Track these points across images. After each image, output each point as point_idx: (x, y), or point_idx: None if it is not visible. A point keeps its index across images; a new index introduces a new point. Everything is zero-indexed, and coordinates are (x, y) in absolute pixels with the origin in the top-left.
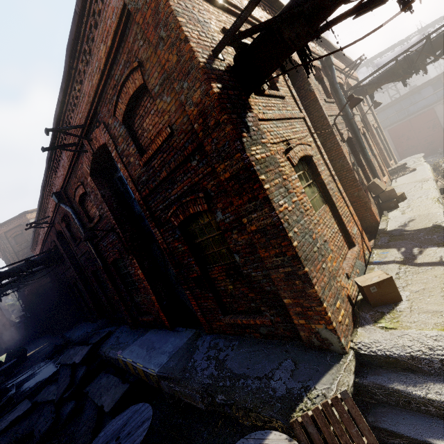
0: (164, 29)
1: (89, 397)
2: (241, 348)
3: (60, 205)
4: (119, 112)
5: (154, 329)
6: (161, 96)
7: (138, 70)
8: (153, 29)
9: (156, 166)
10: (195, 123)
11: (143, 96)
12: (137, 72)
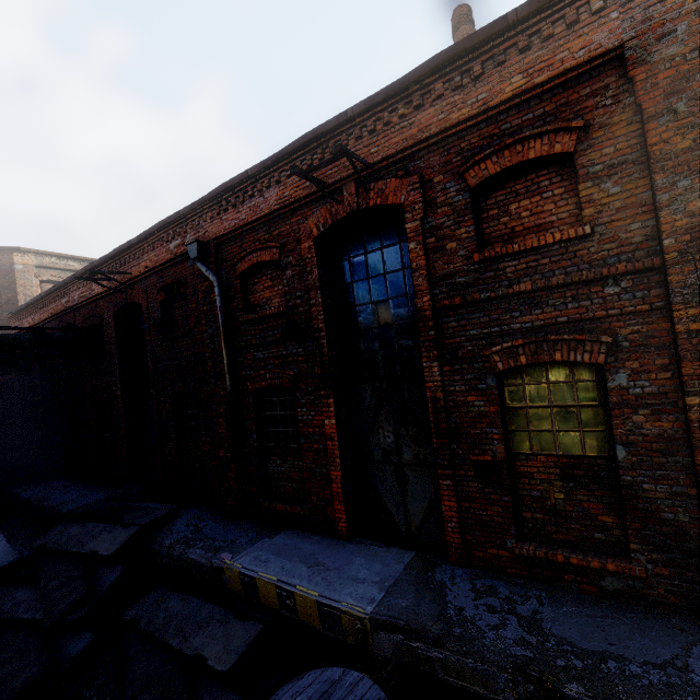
0: (689, 102)
1: (144, 633)
2: (561, 605)
3: (196, 264)
4: (478, 173)
5: (293, 529)
6: (599, 181)
7: (573, 132)
8: (662, 95)
9: (509, 270)
10: (670, 238)
11: (540, 167)
12: (569, 134)
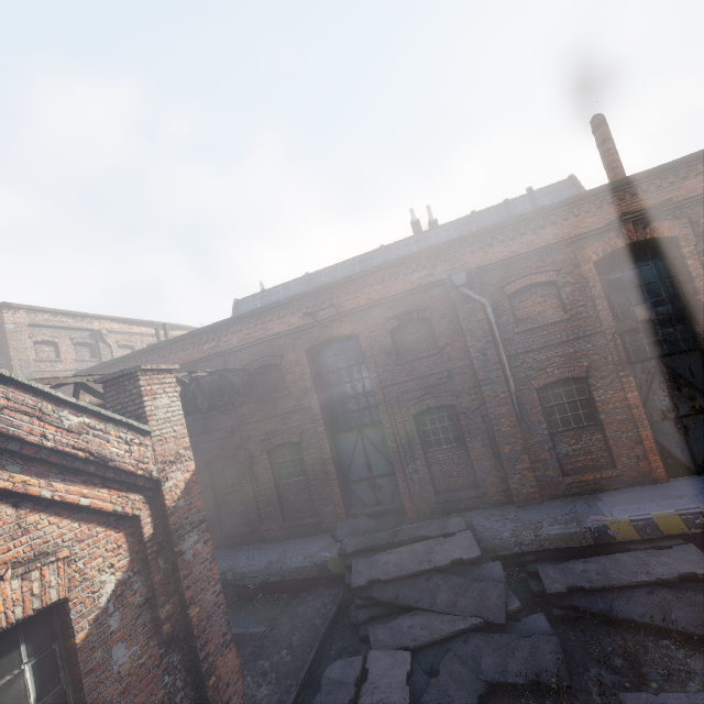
0: None
1: (597, 589)
2: None
3: (462, 290)
4: None
5: (605, 492)
6: None
7: None
8: None
9: None
10: None
11: None
12: None
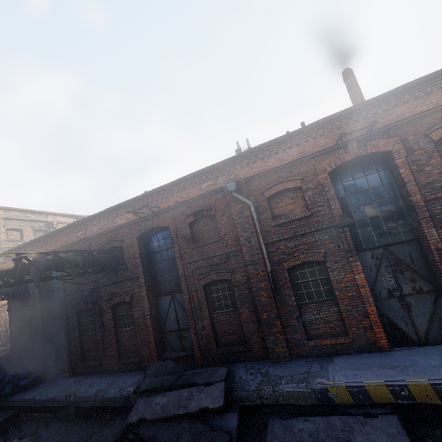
0: None
1: None
2: None
3: (233, 194)
4: (437, 134)
5: (339, 355)
6: None
7: None
8: None
9: None
10: None
11: None
12: None
